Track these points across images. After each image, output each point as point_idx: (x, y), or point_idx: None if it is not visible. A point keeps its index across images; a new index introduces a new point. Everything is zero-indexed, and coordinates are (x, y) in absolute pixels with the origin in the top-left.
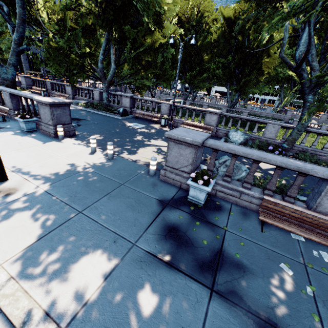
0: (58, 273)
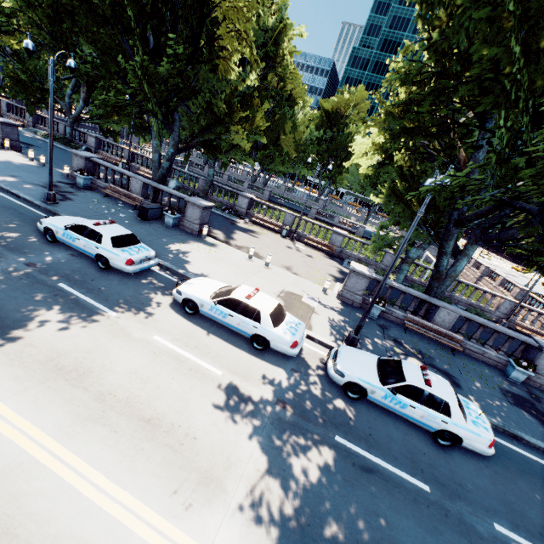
0: None
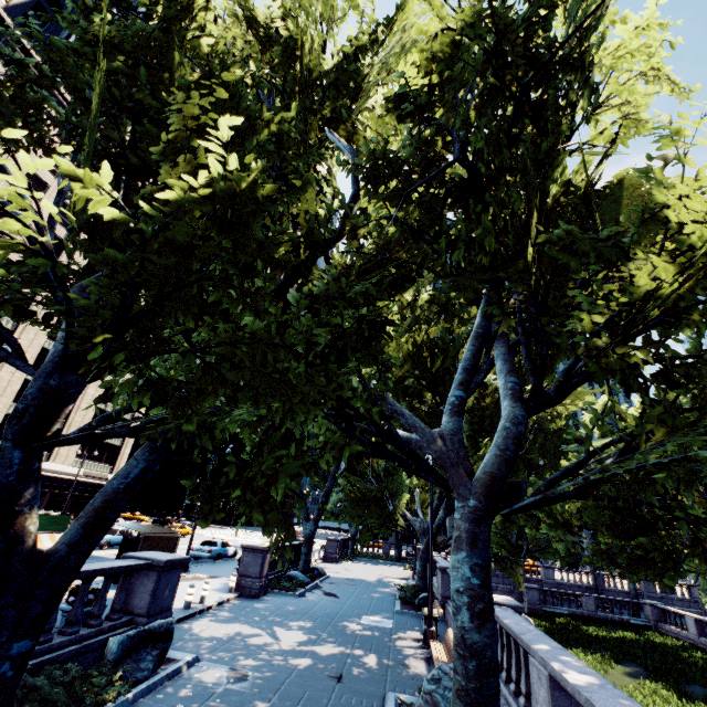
0: None
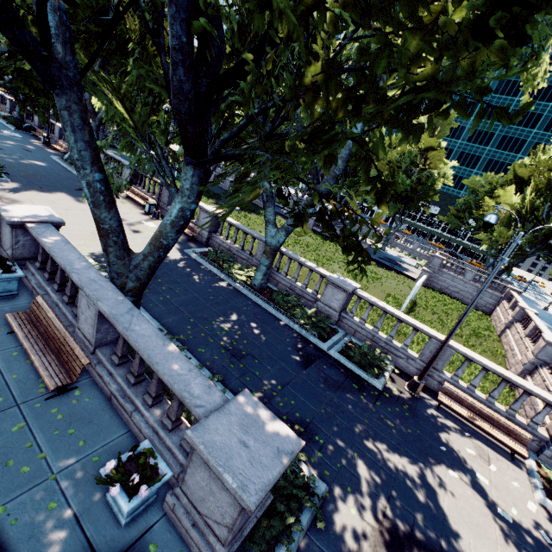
0: None
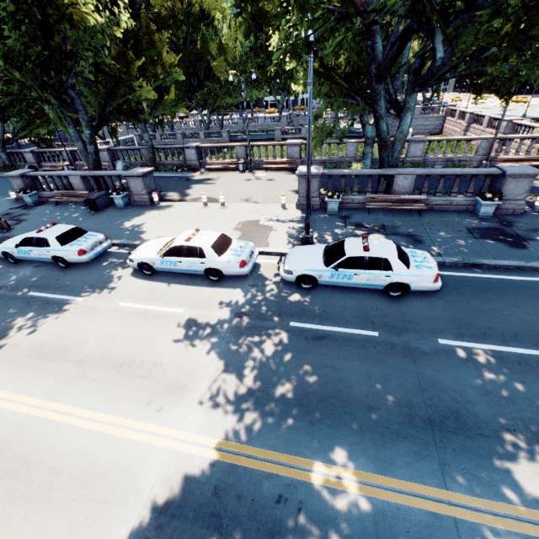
0: None
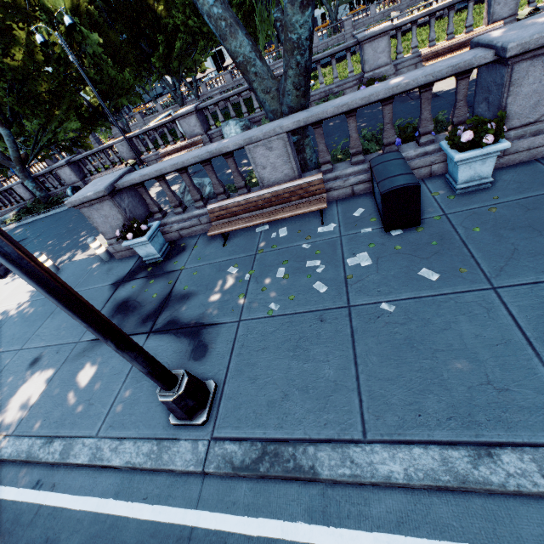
0: (2, 408)
